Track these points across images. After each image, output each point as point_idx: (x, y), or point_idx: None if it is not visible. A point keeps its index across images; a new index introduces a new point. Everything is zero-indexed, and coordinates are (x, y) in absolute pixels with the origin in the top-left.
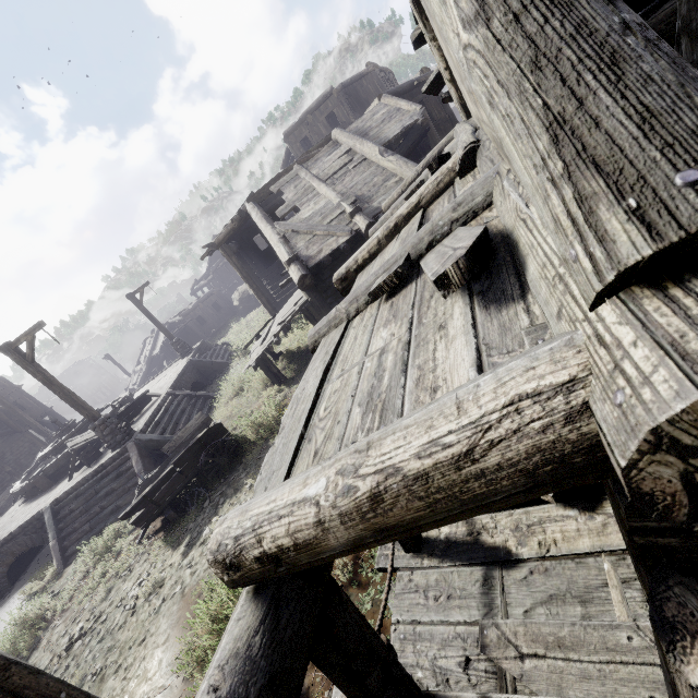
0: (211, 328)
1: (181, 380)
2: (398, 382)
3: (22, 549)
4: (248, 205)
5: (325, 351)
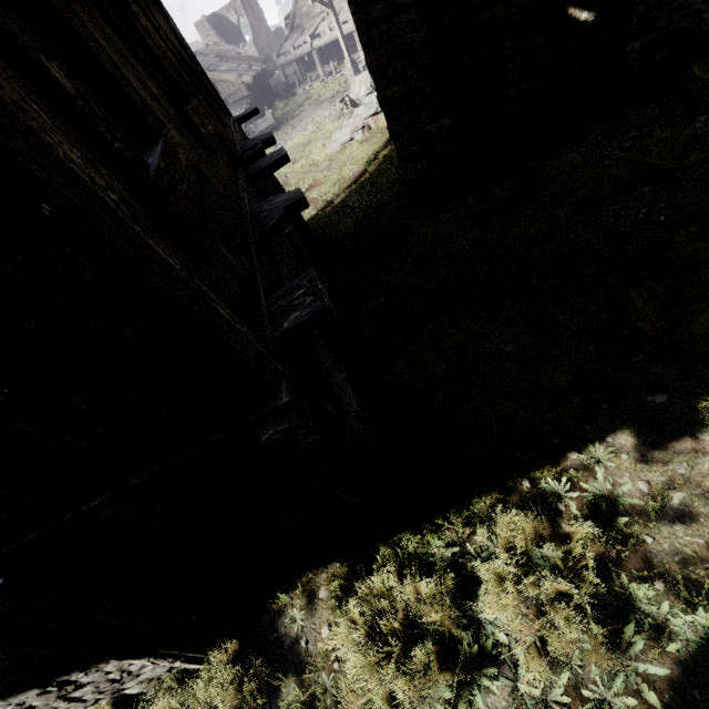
0: None
1: None
2: None
3: None
4: None
5: None
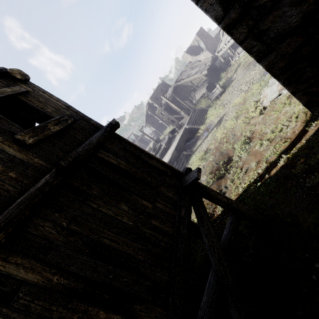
0: None
1: None
2: None
3: (185, 139)
4: (175, 84)
5: None
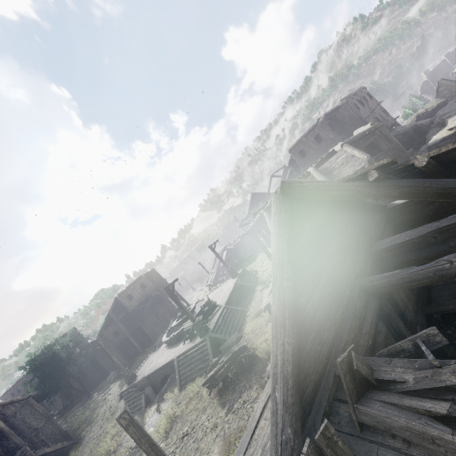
0: (248, 252)
1: (231, 297)
2: (269, 451)
3: (166, 373)
4: (264, 213)
5: (267, 391)
